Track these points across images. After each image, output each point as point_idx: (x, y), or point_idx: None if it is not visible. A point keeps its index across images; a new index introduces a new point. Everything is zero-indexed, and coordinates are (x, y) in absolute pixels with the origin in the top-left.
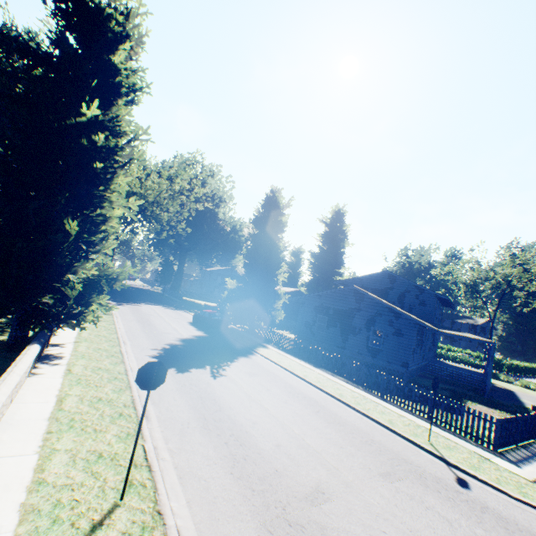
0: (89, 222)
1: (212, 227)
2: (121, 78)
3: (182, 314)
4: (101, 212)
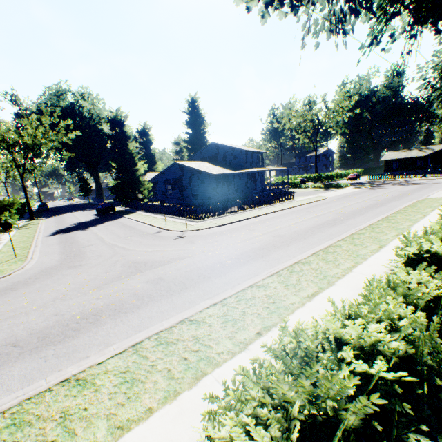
0: None
1: (102, 142)
2: None
3: (94, 211)
4: None
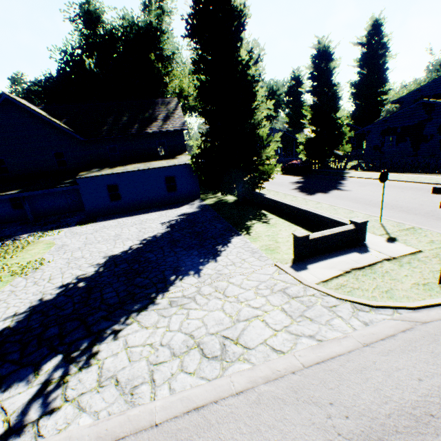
0: (257, 127)
1: None
2: (245, 18)
3: None
4: (255, 118)
